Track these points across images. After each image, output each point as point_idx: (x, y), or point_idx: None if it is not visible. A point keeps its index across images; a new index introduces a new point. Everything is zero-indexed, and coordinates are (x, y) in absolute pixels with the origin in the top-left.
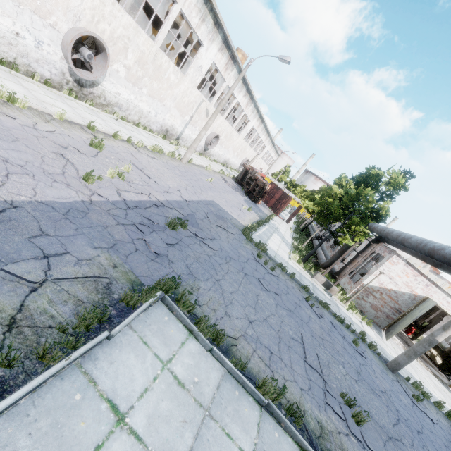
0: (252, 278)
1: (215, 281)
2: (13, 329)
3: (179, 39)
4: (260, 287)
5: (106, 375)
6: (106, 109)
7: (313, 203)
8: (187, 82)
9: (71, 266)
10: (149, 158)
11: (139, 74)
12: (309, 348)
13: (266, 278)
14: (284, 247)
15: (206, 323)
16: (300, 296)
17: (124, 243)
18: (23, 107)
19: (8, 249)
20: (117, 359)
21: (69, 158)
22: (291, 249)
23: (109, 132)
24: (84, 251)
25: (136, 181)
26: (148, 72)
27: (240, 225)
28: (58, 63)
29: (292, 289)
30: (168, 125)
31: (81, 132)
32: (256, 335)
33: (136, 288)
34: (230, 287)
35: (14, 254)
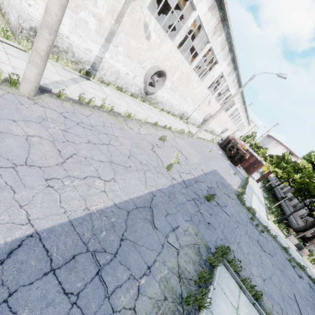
0: (253, 240)
1: (237, 244)
2: (181, 279)
3: (193, 50)
4: (259, 248)
5: (218, 314)
6: (155, 105)
7: (283, 171)
8: (202, 86)
9: (183, 236)
10: (180, 139)
11: (177, 84)
12: (301, 308)
13: (260, 240)
14: (261, 208)
15: (249, 283)
16: (283, 256)
17: (194, 215)
18: (132, 119)
19: (162, 226)
20: (218, 304)
21: (157, 153)
22: (266, 209)
23: (161, 125)
24: (183, 224)
25: (182, 162)
26: (182, 83)
27: (234, 189)
28: (140, 84)
29: (276, 249)
30: (184, 111)
31: (152, 129)
32: (269, 292)
33: (208, 251)
34: (246, 249)
35: (164, 229)
